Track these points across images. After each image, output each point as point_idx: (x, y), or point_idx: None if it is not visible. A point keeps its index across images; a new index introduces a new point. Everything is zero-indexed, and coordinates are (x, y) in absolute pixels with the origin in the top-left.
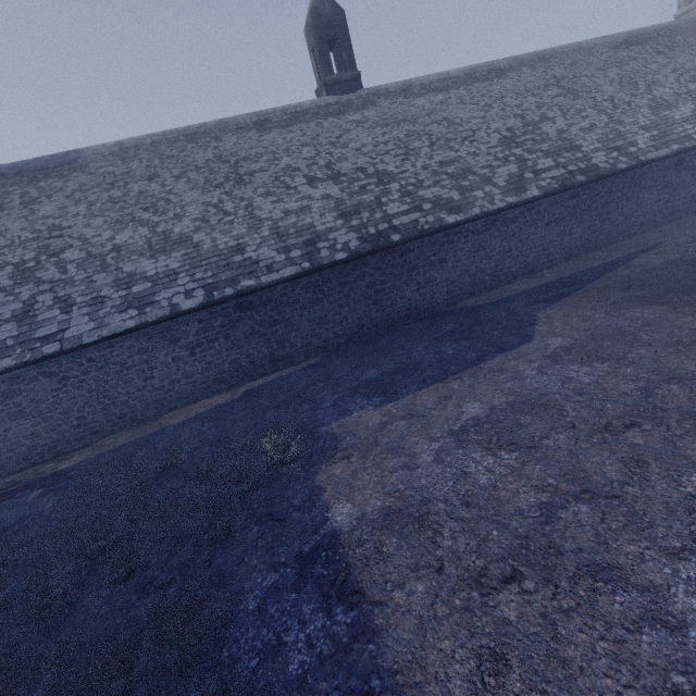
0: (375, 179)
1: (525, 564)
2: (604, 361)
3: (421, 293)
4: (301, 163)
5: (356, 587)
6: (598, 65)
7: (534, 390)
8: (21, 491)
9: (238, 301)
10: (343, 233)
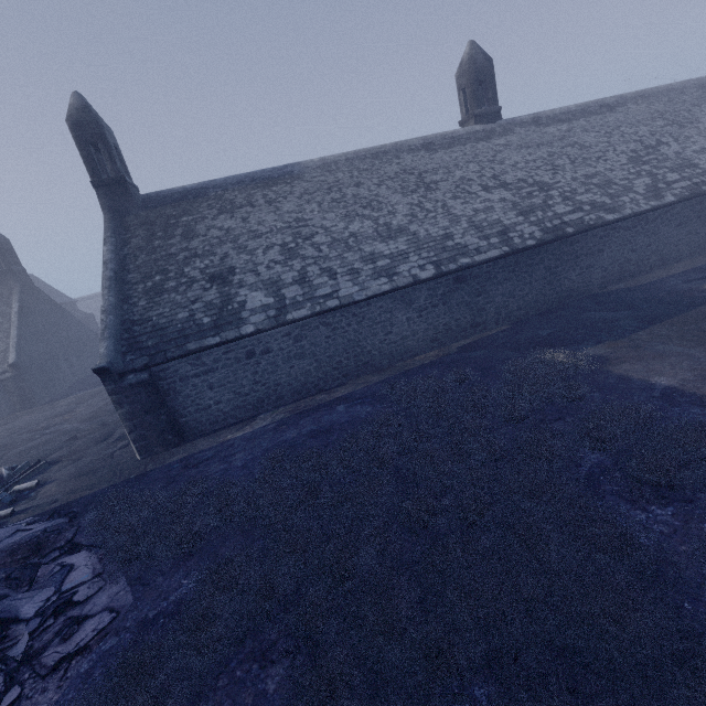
0: (537, 188)
1: None
2: None
3: (582, 277)
4: (472, 175)
5: None
6: (692, 102)
7: None
8: (320, 408)
9: (456, 275)
10: (526, 226)
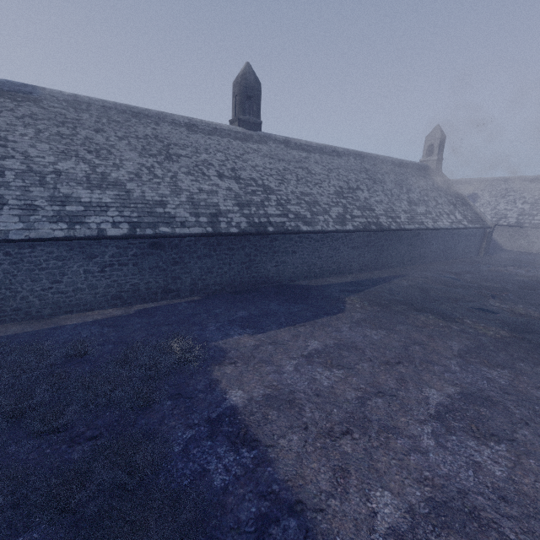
0: (262, 189)
1: (353, 426)
2: (383, 329)
3: (277, 268)
4: (215, 162)
5: (254, 438)
6: (386, 170)
7: (348, 339)
8: None
9: (153, 240)
10: (237, 216)
